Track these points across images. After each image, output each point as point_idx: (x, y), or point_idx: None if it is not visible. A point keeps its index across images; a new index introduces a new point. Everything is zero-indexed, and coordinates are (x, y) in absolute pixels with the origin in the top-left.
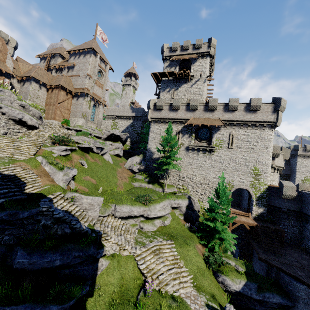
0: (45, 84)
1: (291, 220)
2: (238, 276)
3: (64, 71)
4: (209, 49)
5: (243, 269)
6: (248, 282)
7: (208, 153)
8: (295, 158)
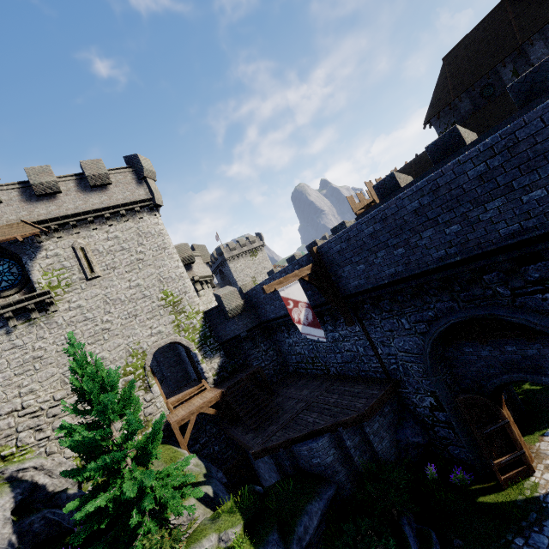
0: None
1: (260, 344)
2: None
3: None
4: None
5: (239, 525)
6: None
7: (37, 315)
8: (226, 266)
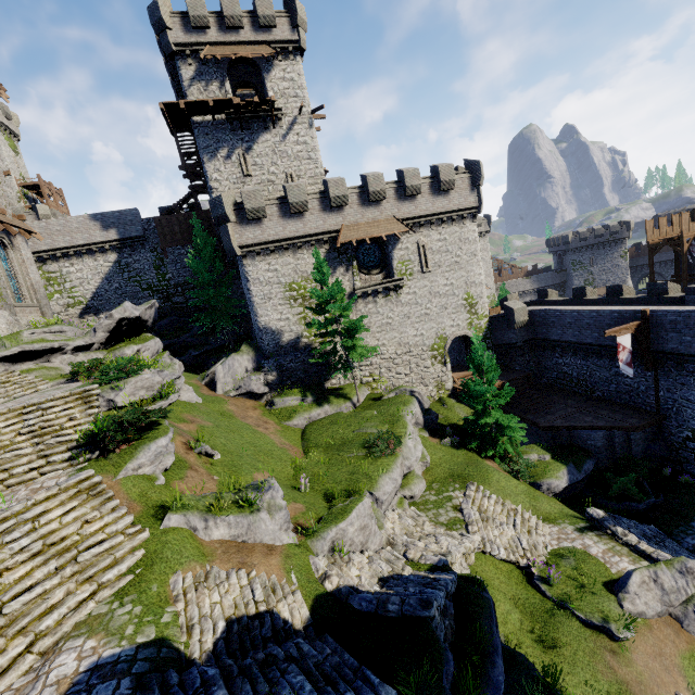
0: None
1: (526, 355)
2: (558, 468)
3: None
4: (297, 32)
5: (549, 455)
6: (567, 467)
7: (393, 294)
8: None
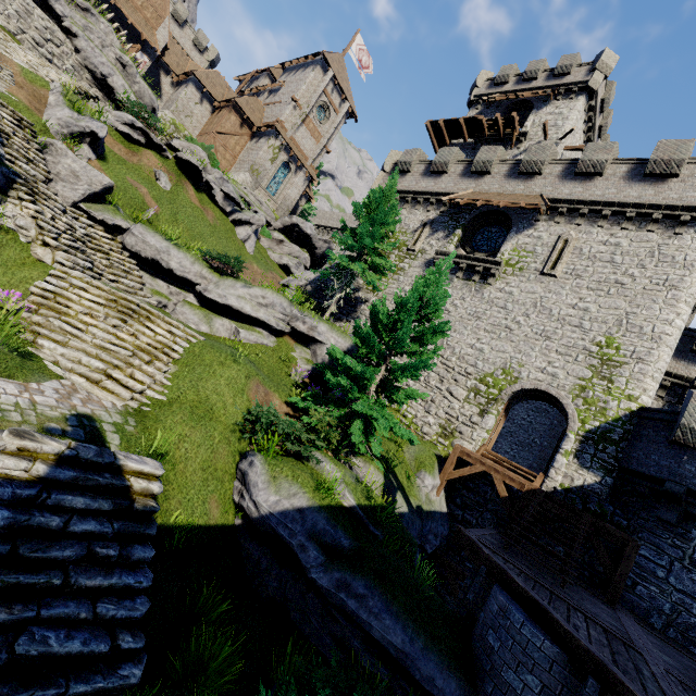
0: (213, 100)
1: (695, 542)
2: (302, 482)
3: (262, 96)
4: (591, 75)
5: (353, 498)
6: (322, 512)
7: (477, 278)
8: None
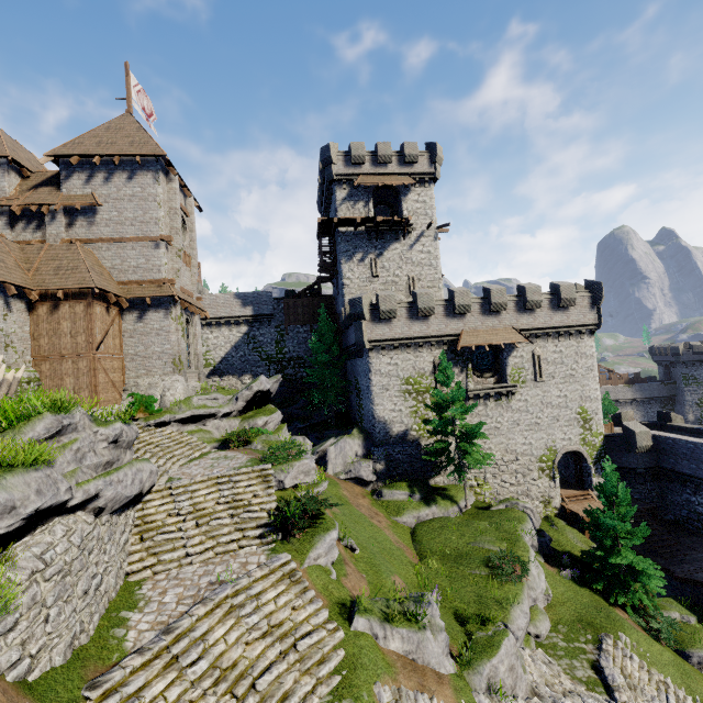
0: (17, 288)
1: (647, 483)
2: None
3: (54, 224)
4: (434, 167)
5: (694, 617)
6: None
7: (505, 399)
8: None
